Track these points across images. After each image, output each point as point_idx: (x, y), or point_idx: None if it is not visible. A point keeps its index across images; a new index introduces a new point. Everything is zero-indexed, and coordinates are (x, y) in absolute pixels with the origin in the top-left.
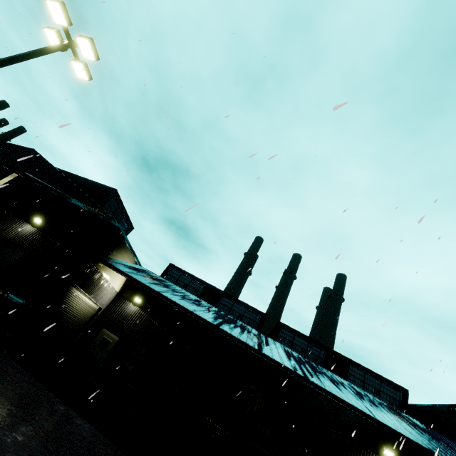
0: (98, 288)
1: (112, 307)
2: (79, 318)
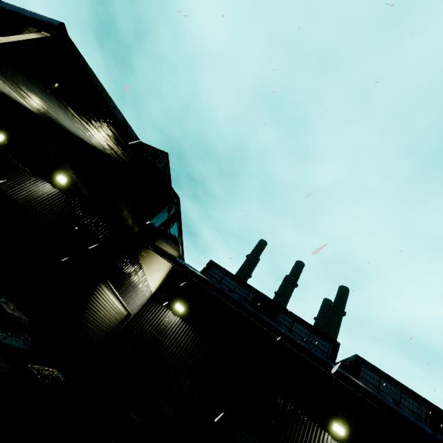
0: (133, 287)
1: (144, 314)
2: (101, 329)
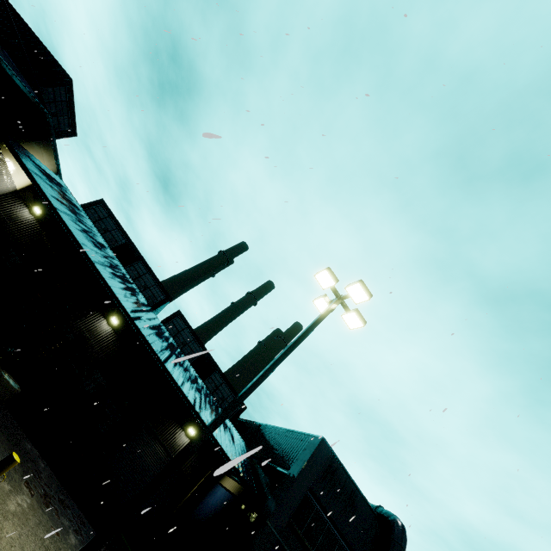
0: None
1: (1, 200)
2: None
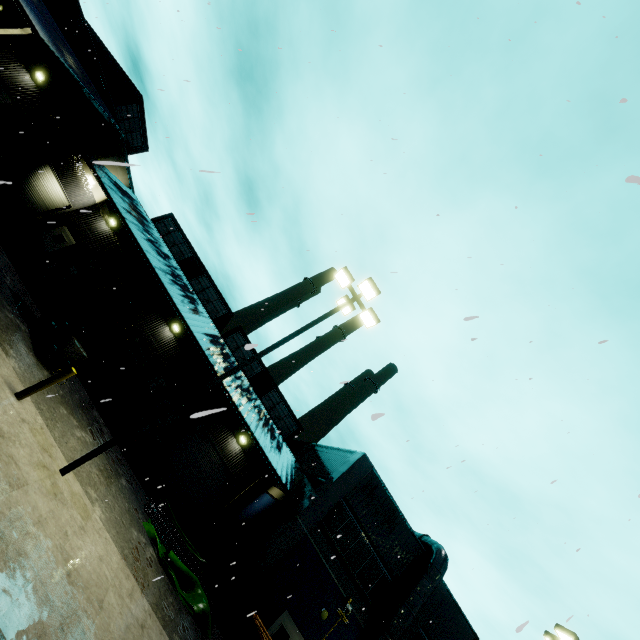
0: (76, 184)
1: (83, 213)
2: (44, 201)
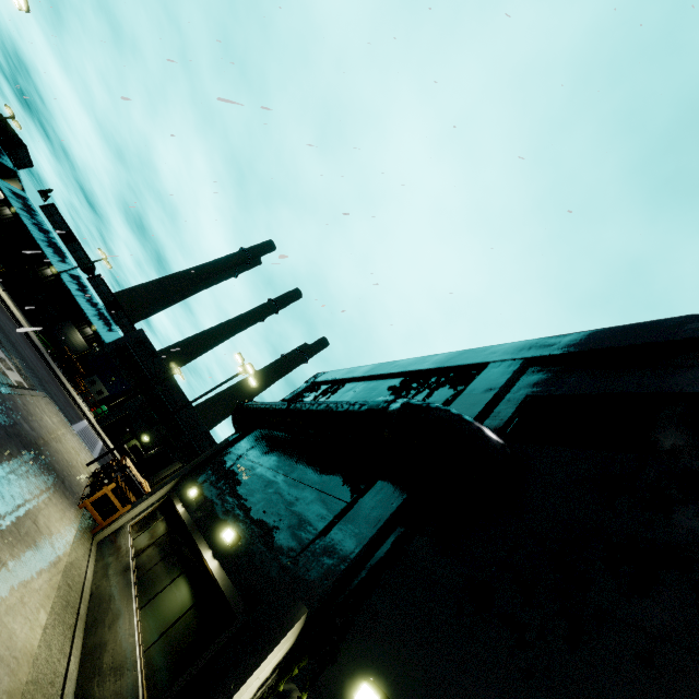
0: None
1: None
2: None
